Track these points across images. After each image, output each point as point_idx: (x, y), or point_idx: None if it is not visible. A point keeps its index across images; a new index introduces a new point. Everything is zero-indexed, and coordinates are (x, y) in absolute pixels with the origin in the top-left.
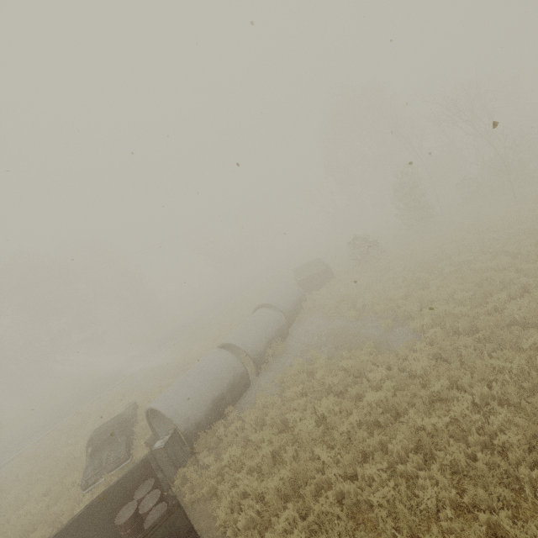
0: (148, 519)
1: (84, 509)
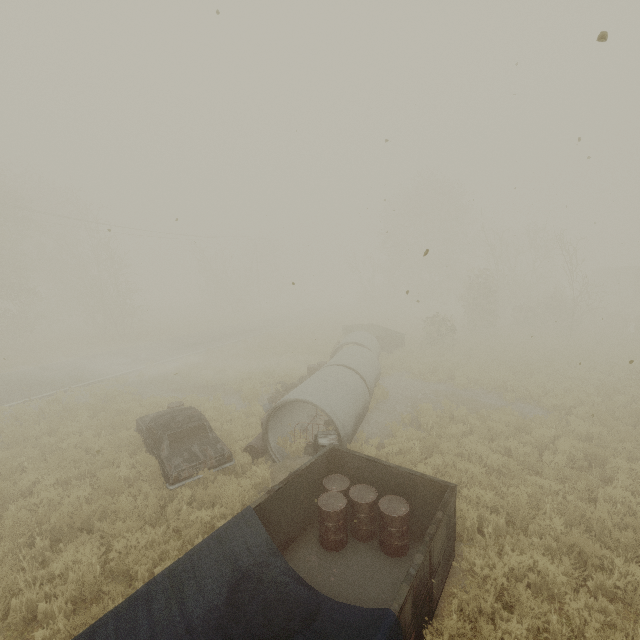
0: (385, 508)
1: (282, 485)
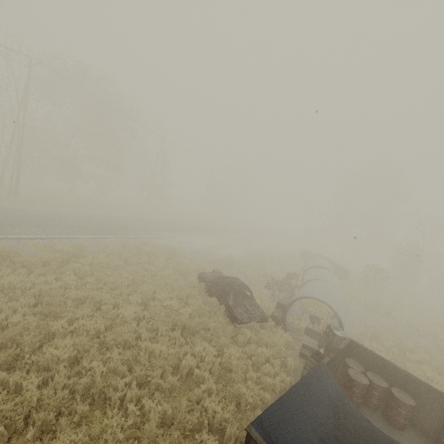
0: (398, 395)
1: (334, 354)
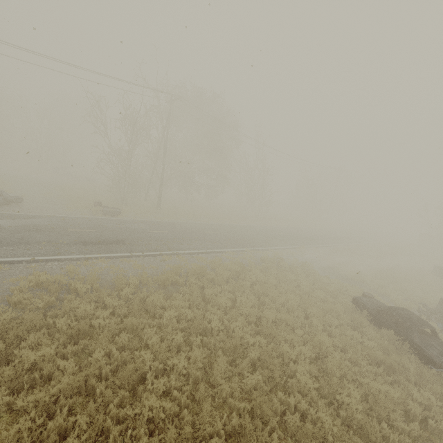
0: None
1: None
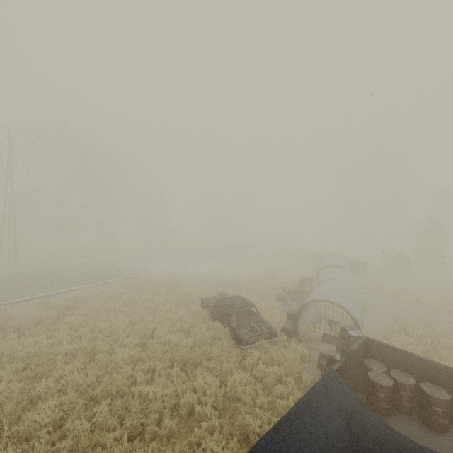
0: (428, 391)
1: (346, 358)
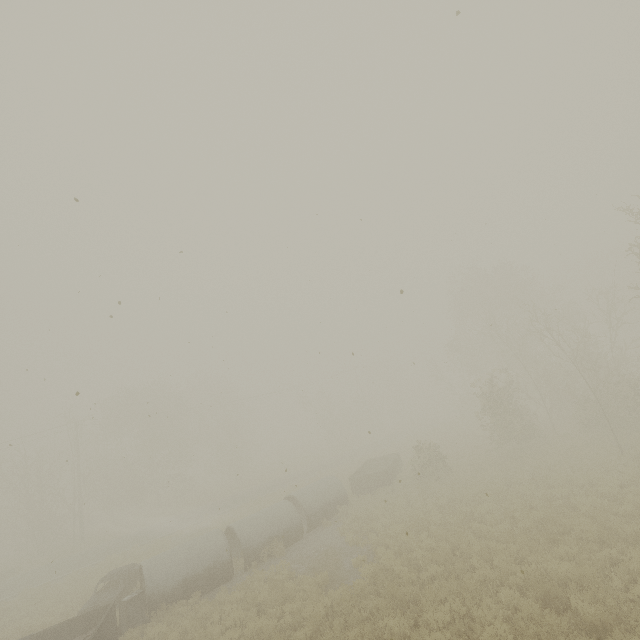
0: None
1: (58, 624)
